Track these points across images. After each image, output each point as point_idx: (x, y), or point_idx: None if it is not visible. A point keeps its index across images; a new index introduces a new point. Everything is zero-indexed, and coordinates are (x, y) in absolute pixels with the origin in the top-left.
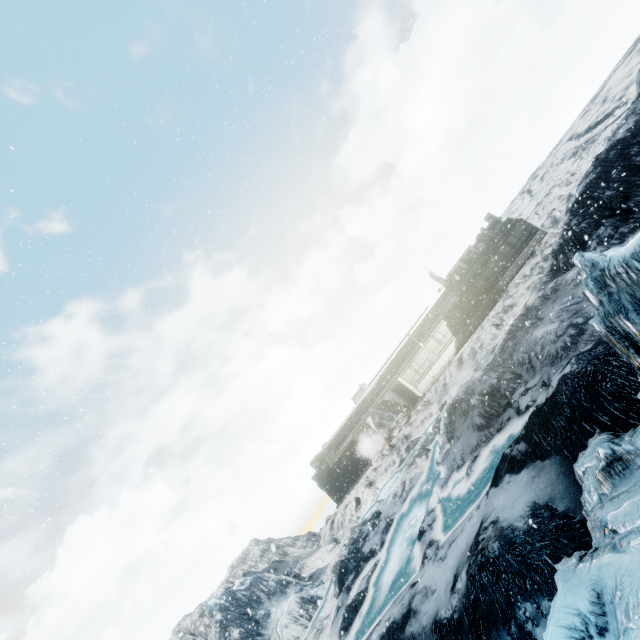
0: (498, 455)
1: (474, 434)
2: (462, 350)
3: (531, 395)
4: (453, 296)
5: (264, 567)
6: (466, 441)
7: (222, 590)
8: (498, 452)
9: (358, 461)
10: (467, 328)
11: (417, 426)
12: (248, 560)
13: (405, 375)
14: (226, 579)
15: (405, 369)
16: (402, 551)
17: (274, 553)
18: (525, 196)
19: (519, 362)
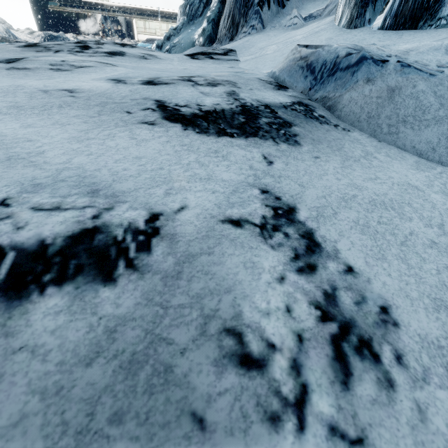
0: None
1: None
2: None
3: None
4: None
5: None
6: None
7: None
8: None
9: (73, 27)
10: None
11: None
12: None
13: (139, 22)
14: None
15: (141, 19)
16: None
17: None
18: None
19: None
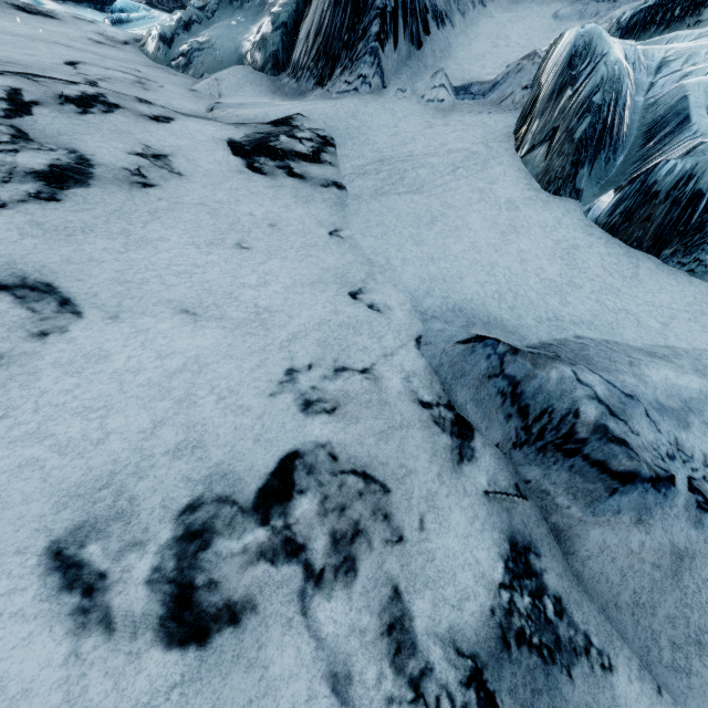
0: None
1: None
2: None
3: None
4: None
5: None
6: None
7: None
8: None
9: None
10: None
11: None
12: None
13: None
14: None
15: None
16: None
17: None
18: None
19: None
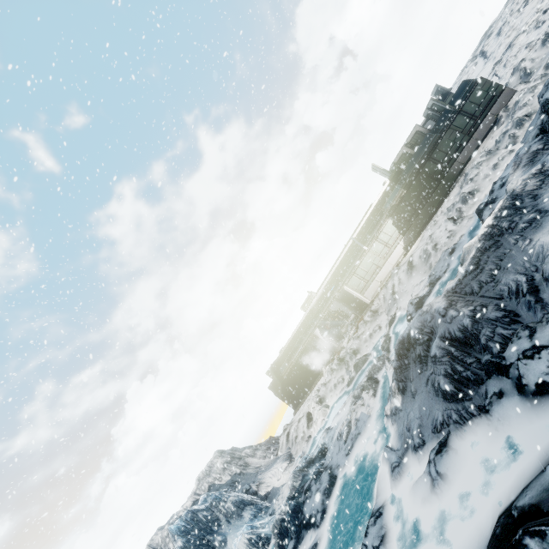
0: (484, 460)
1: (437, 401)
2: (412, 250)
3: (548, 362)
4: (399, 189)
5: (227, 480)
6: (425, 406)
7: (190, 503)
8: (484, 454)
9: (310, 371)
10: (416, 224)
11: (365, 340)
12: (212, 473)
13: (350, 283)
14: (194, 491)
15: (350, 277)
16: (344, 544)
17: (236, 465)
18: (477, 60)
19: (511, 289)
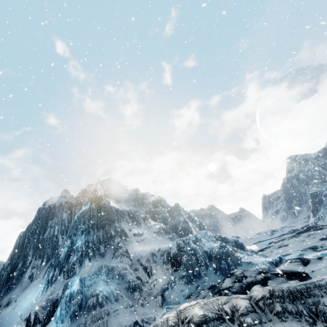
0: None
1: None
2: None
3: None
4: None
5: None
6: None
7: None
8: None
9: None
10: None
11: None
12: None
13: None
14: None
15: None
16: None
17: None
18: None
19: None
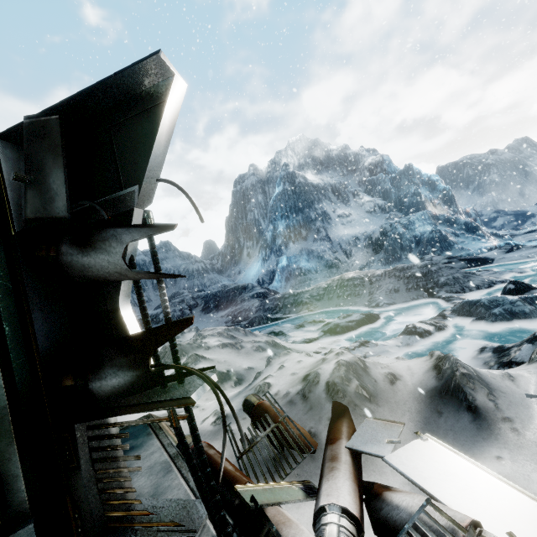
0: None
1: None
2: None
3: None
4: None
5: None
6: None
7: None
8: None
9: None
10: None
11: None
12: None
13: None
14: None
15: None
16: None
17: None
18: None
19: None
